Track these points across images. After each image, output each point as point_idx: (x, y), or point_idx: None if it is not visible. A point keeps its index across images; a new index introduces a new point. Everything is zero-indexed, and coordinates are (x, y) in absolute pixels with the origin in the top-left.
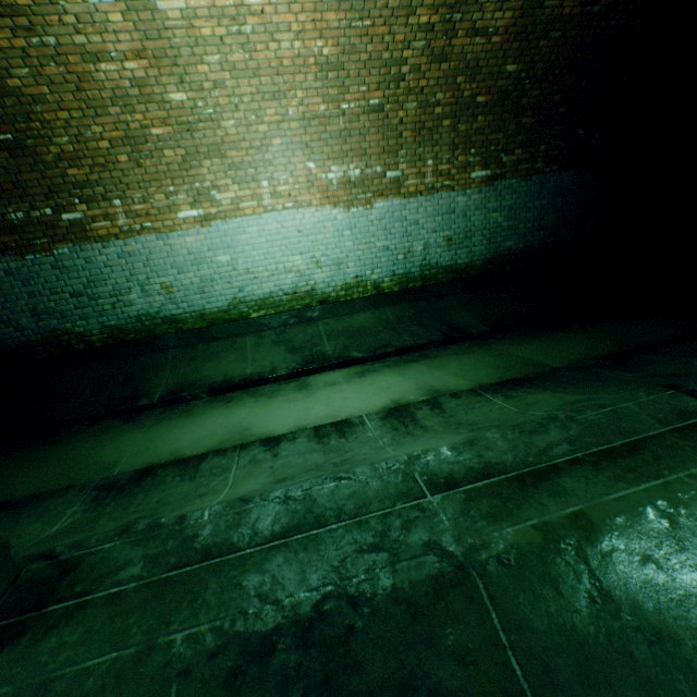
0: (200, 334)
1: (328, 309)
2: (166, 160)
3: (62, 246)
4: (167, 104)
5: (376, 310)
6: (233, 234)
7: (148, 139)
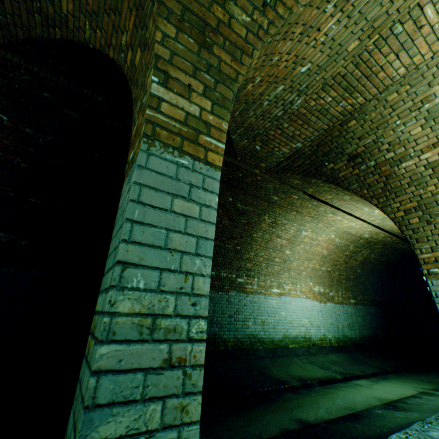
0: (273, 351)
1: (317, 349)
2: (274, 269)
3: (232, 291)
4: (283, 252)
5: (335, 353)
6: (287, 303)
7: (273, 261)
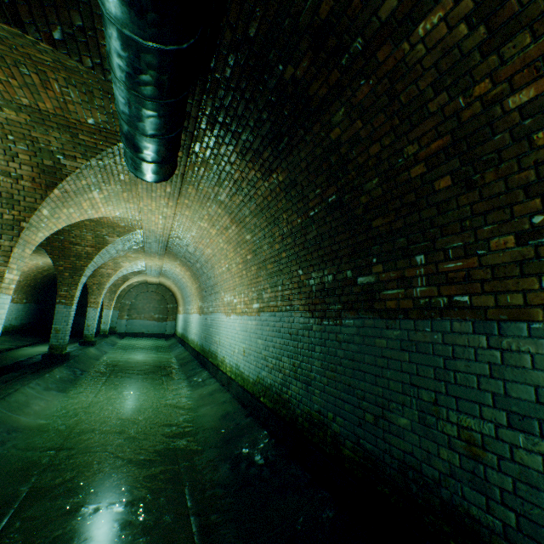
0: None
1: None
2: None
3: None
4: None
5: (4, 336)
6: None
7: None
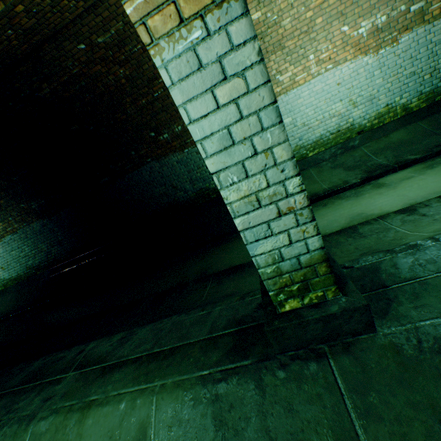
0: None
1: (365, 137)
2: None
3: None
4: None
5: (408, 127)
6: (292, 102)
7: None
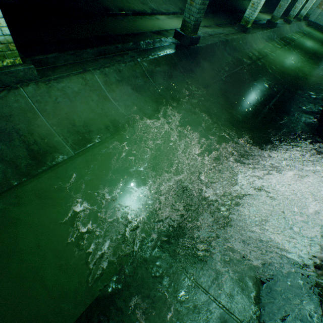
0: None
1: None
2: None
3: None
4: None
5: None
6: None
7: None
